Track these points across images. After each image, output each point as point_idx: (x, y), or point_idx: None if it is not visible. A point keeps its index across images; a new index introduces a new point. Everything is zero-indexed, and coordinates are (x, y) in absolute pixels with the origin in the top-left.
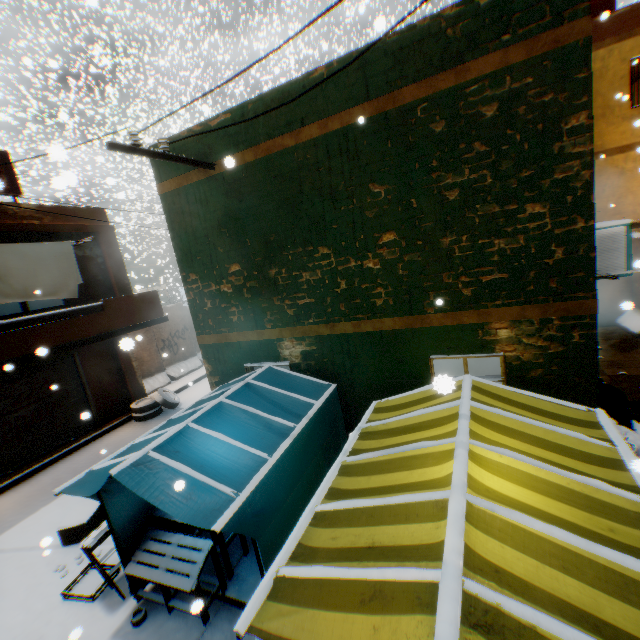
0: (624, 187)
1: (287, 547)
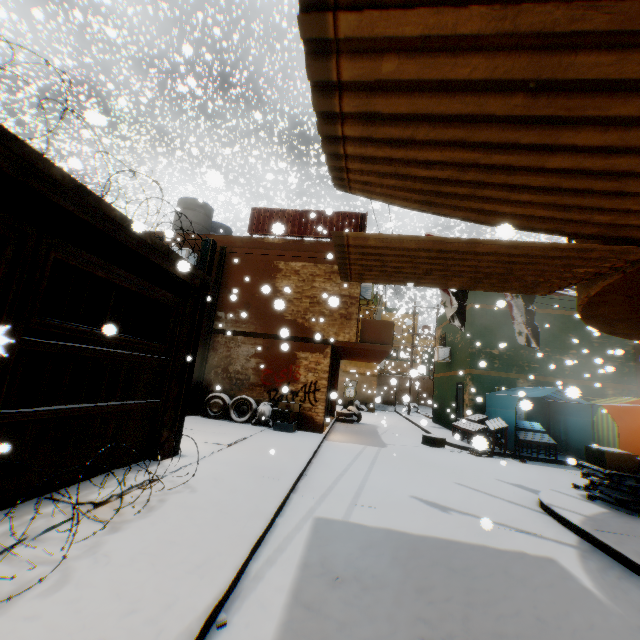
0: None
1: None
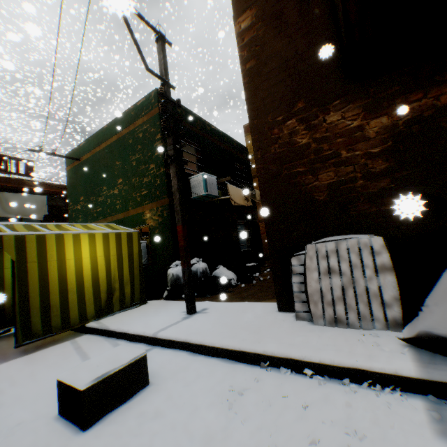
0: None
1: None
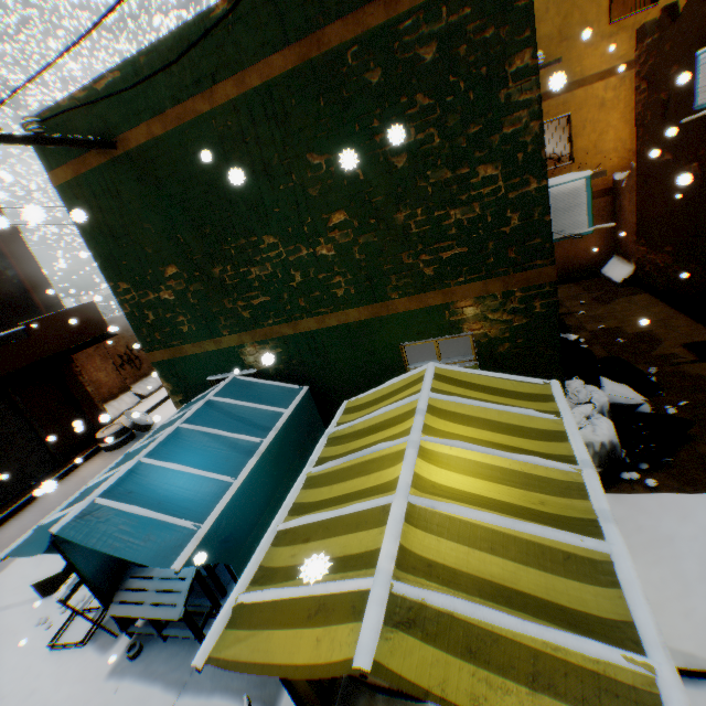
0: (606, 122)
1: (247, 573)
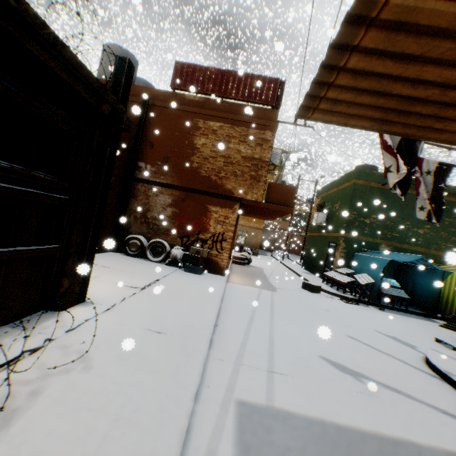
0: None
1: None
